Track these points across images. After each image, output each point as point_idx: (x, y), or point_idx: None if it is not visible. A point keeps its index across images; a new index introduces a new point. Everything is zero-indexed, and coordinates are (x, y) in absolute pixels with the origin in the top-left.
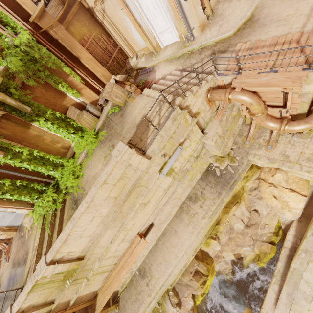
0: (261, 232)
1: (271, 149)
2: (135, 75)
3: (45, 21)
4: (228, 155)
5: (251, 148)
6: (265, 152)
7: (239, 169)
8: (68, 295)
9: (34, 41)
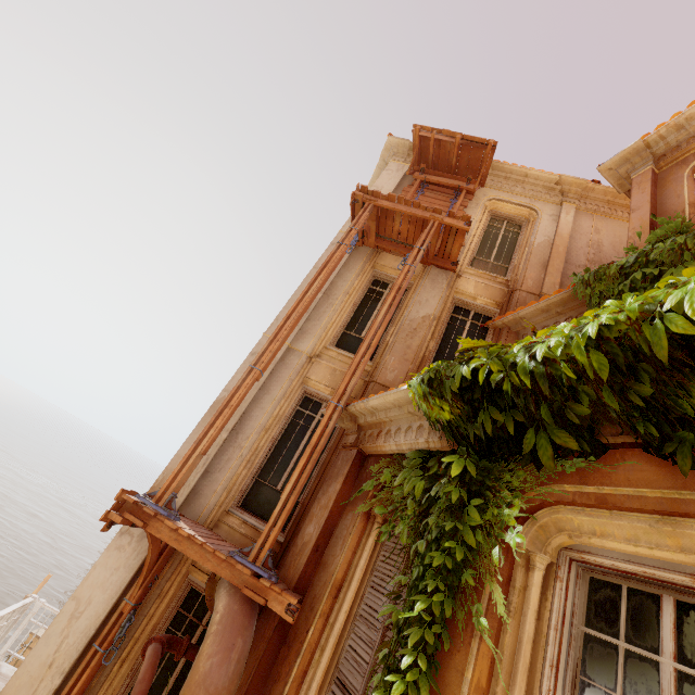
0: None
1: None
2: None
3: None
4: None
5: None
6: None
7: None
8: None
9: None
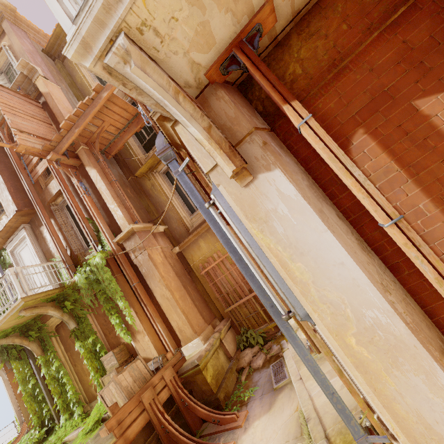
0: None
1: None
2: (273, 355)
3: (130, 243)
4: None
5: None
6: None
7: None
8: None
9: (102, 264)
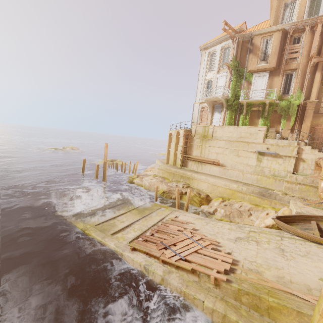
0: (236, 219)
1: (305, 204)
2: None
3: (310, 105)
4: (286, 193)
5: (299, 201)
6: (300, 203)
7: (278, 195)
8: (196, 141)
9: (297, 104)
